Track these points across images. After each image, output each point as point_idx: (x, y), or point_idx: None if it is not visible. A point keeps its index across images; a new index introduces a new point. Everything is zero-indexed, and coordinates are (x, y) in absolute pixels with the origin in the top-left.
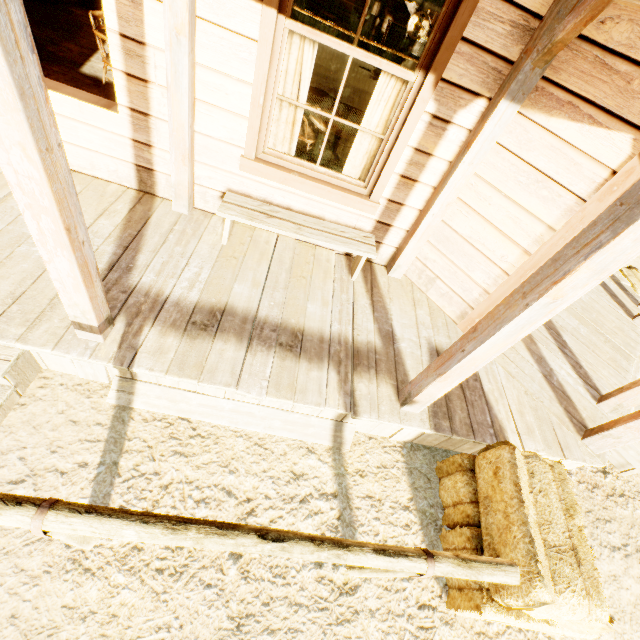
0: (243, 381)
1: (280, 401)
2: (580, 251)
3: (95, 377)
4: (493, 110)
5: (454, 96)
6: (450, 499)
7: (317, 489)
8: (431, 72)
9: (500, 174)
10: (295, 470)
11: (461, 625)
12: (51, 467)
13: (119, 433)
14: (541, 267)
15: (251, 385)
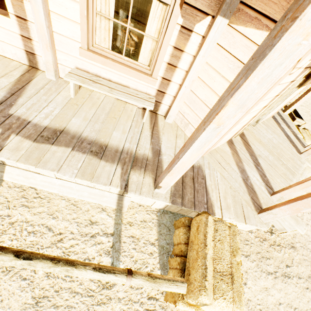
0: (62, 169)
1: (83, 181)
2: (230, 92)
3: None
4: (214, 22)
5: (193, 14)
6: (176, 241)
7: (102, 230)
8: None
9: (220, 63)
10: (92, 219)
11: (171, 309)
12: None
13: None
14: (213, 106)
15: (67, 171)
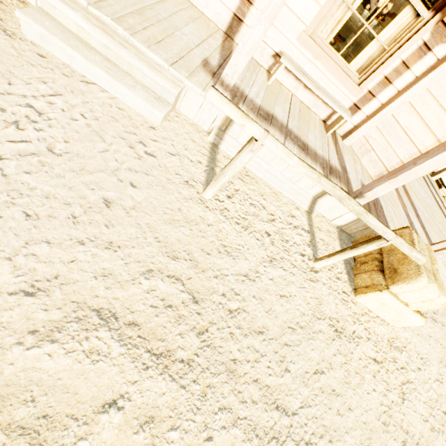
0: None
1: None
2: None
3: (202, 123)
4: None
5: (442, 34)
6: (363, 253)
7: (301, 225)
8: (439, 13)
9: (443, 91)
10: (291, 213)
11: (359, 306)
12: (186, 156)
13: (213, 156)
14: None
15: None
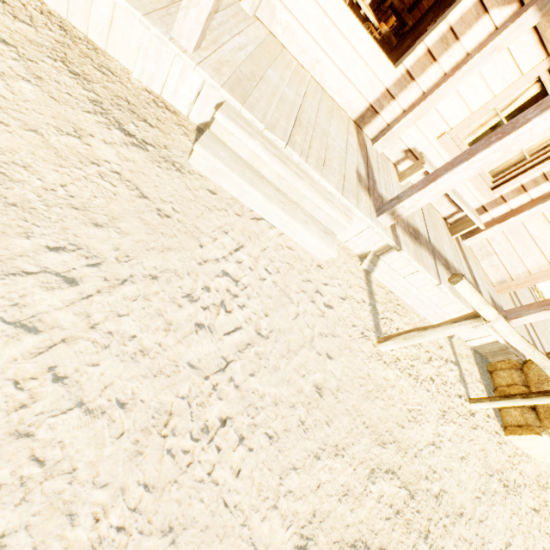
0: (441, 280)
1: (453, 299)
2: None
3: (355, 247)
4: None
5: None
6: (504, 382)
7: (449, 357)
8: None
9: None
10: (438, 343)
11: (509, 446)
12: (352, 296)
13: (370, 288)
14: None
15: (444, 284)
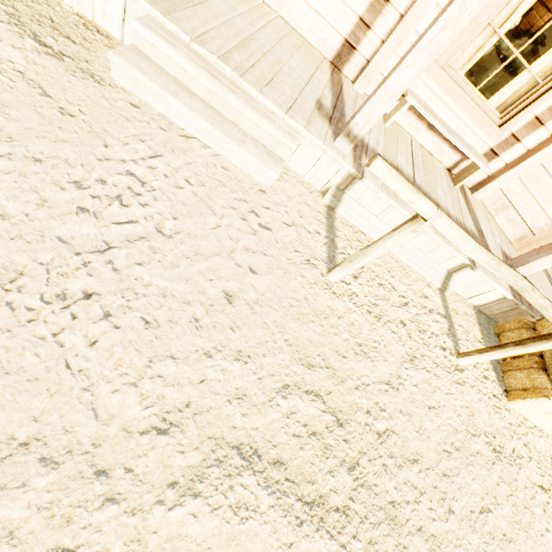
0: None
1: (436, 239)
2: None
3: (315, 181)
4: None
5: None
6: None
7: (435, 308)
8: None
9: None
10: (423, 292)
11: (513, 414)
12: (302, 225)
13: (331, 223)
14: None
15: None
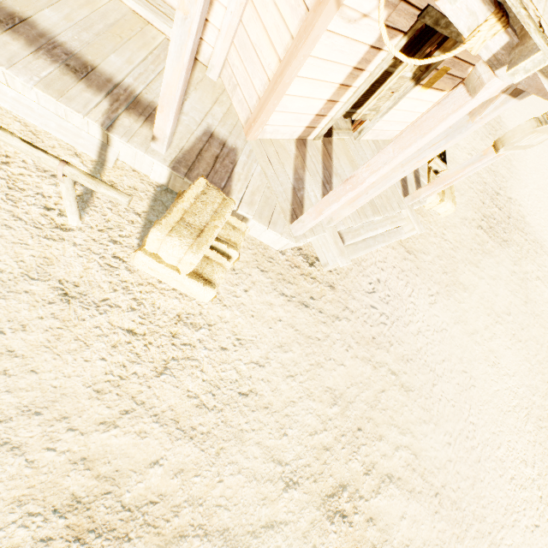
0: (16, 68)
1: (46, 96)
2: None
3: None
4: None
5: None
6: None
7: None
8: None
9: None
10: None
11: (139, 275)
12: None
13: None
14: None
15: (22, 73)
